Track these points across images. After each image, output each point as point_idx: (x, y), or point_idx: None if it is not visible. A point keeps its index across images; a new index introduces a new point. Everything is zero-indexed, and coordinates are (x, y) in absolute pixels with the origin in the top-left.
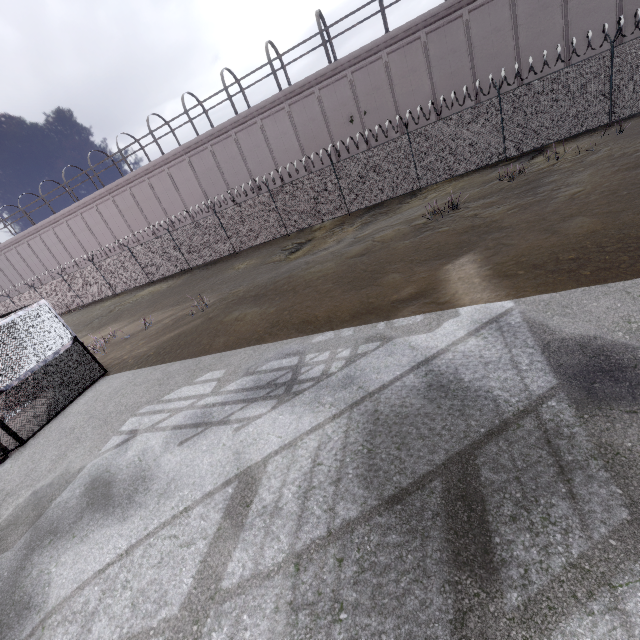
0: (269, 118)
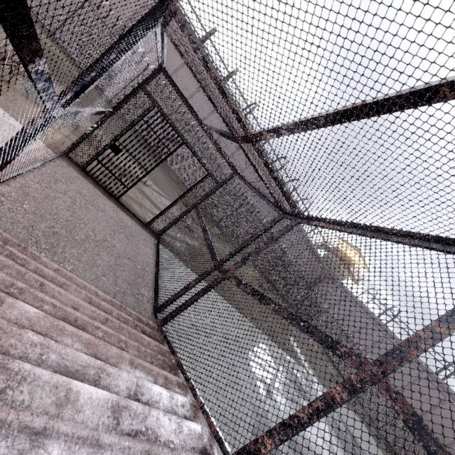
0: None
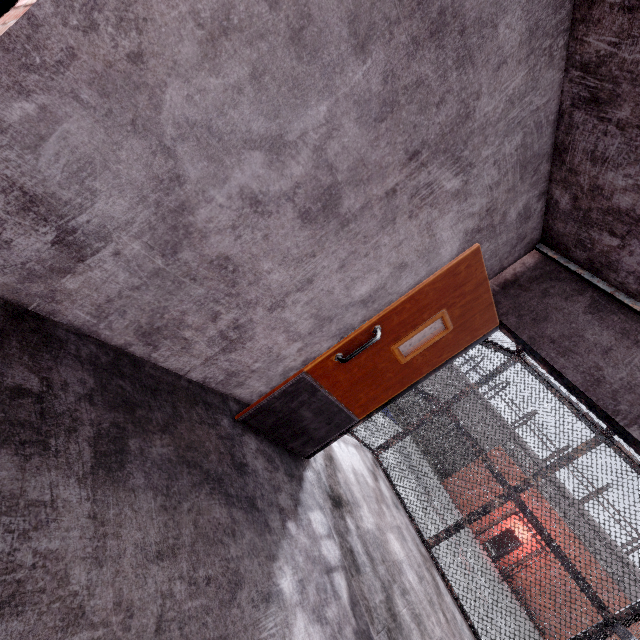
0: None
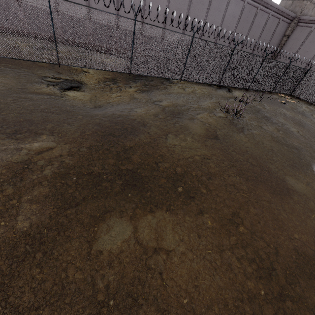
0: None
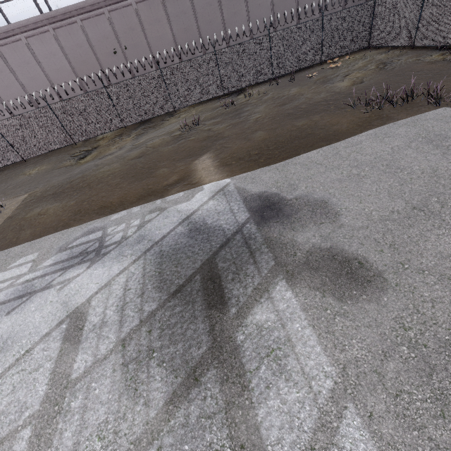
0: (34, 37)
